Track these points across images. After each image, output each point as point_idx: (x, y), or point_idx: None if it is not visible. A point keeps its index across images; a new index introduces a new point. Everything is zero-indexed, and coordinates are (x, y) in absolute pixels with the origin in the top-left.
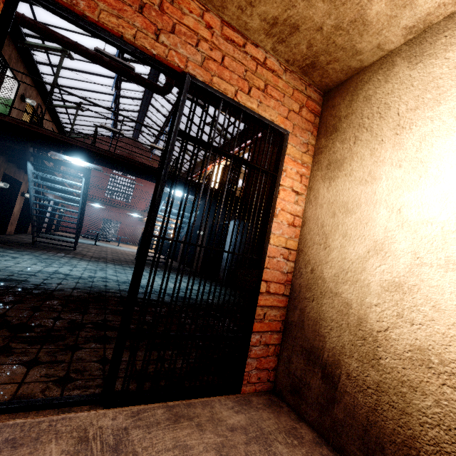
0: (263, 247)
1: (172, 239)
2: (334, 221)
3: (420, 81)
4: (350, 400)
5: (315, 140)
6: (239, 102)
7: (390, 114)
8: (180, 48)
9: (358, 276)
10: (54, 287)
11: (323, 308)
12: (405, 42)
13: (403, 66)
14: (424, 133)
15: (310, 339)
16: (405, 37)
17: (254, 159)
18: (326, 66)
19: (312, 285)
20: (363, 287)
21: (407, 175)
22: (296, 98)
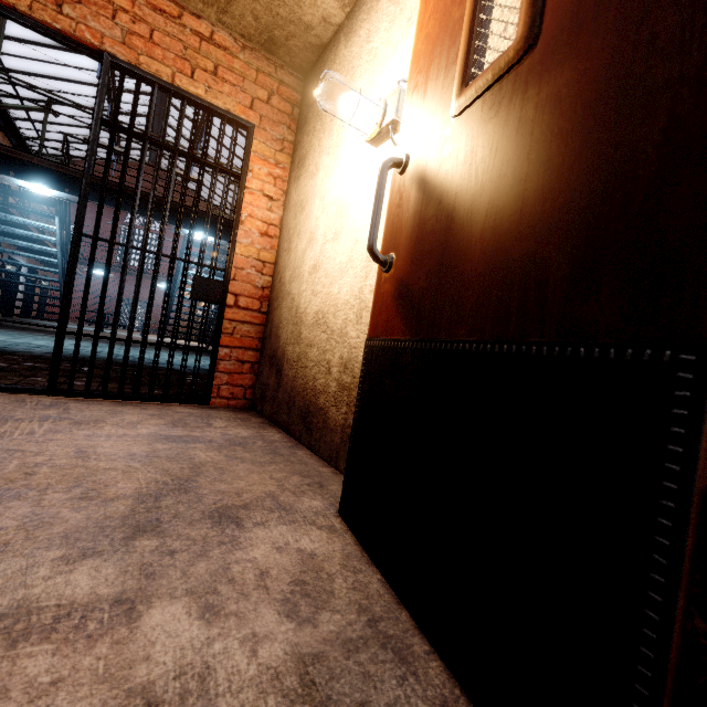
0: (228, 257)
1: (109, 240)
2: (295, 222)
3: (347, 61)
4: (286, 380)
5: (295, 135)
6: (180, 88)
7: (332, 99)
8: (92, 21)
9: (301, 270)
10: (19, 350)
11: (282, 312)
12: (347, 16)
13: (343, 44)
14: (342, 117)
15: (273, 345)
16: (343, 10)
17: None
18: (287, 43)
19: (279, 293)
20: (301, 278)
21: (331, 162)
22: (263, 83)
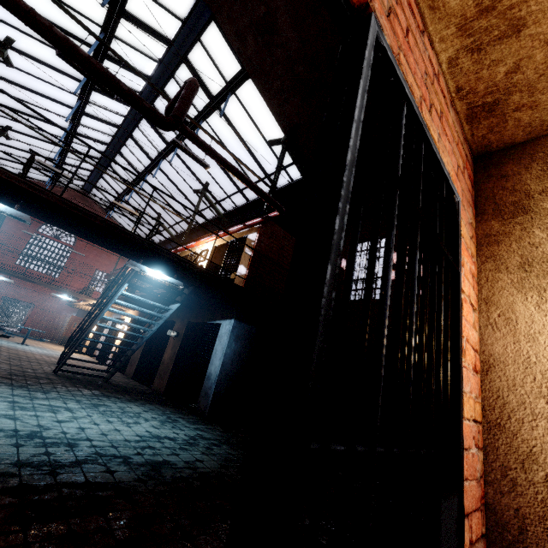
0: (460, 428)
1: None
2: None
3: None
4: None
5: (475, 221)
6: (424, 121)
7: None
8: None
9: None
10: None
11: None
12: None
13: None
14: None
15: None
16: None
17: (261, 241)
18: (510, 113)
19: None
20: None
21: None
22: (460, 151)
